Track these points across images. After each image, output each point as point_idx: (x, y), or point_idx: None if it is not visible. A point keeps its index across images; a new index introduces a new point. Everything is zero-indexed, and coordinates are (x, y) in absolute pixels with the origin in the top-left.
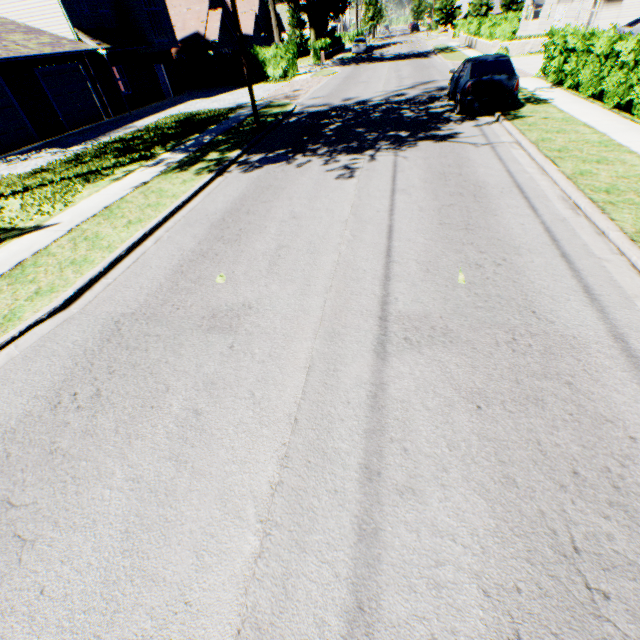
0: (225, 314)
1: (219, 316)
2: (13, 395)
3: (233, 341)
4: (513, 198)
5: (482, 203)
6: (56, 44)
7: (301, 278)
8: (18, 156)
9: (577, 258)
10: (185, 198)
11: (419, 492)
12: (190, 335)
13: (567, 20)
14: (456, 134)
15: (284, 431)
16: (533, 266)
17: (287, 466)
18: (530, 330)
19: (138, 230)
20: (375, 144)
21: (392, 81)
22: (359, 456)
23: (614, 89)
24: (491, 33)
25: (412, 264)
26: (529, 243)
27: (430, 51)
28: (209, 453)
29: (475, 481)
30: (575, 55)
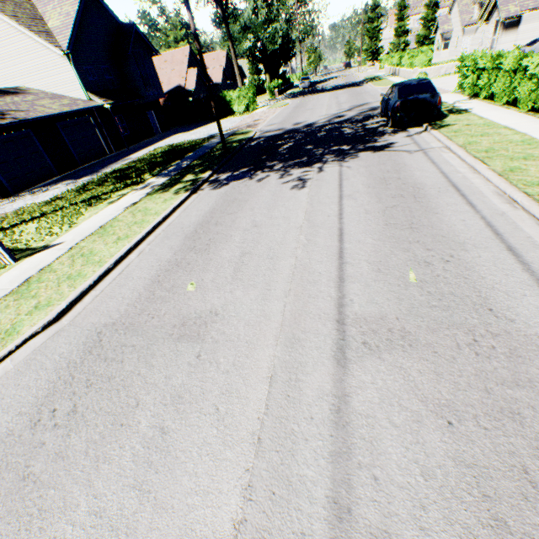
0: (194, 321)
1: (188, 324)
2: (0, 412)
3: (200, 350)
4: (450, 196)
5: (422, 202)
6: (73, 104)
7: (262, 283)
8: (41, 188)
9: (524, 251)
10: (165, 214)
11: (396, 537)
12: (162, 344)
13: (472, 47)
14: (391, 144)
15: (247, 453)
16: (481, 261)
17: (250, 498)
18: (490, 330)
19: (125, 245)
20: (322, 158)
21: (333, 106)
22: (326, 486)
23: (526, 96)
24: (410, 63)
25: (363, 264)
26: (473, 238)
27: (362, 81)
28: (172, 480)
29: (459, 523)
30: (486, 72)
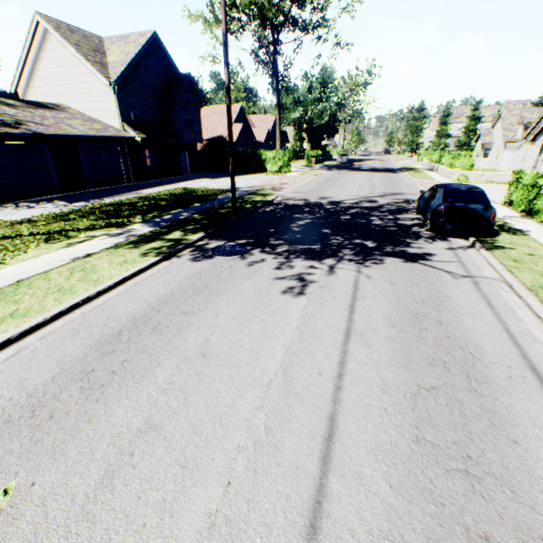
0: None
1: None
2: None
3: None
4: (534, 397)
5: (483, 397)
6: (103, 130)
7: None
8: (31, 203)
9: None
10: (104, 286)
11: None
12: None
13: (513, 161)
14: (428, 254)
15: None
16: None
17: None
18: None
19: (6, 330)
20: (338, 251)
21: (365, 187)
22: None
23: None
24: (451, 163)
25: None
26: None
27: (398, 168)
28: None
29: None
30: None
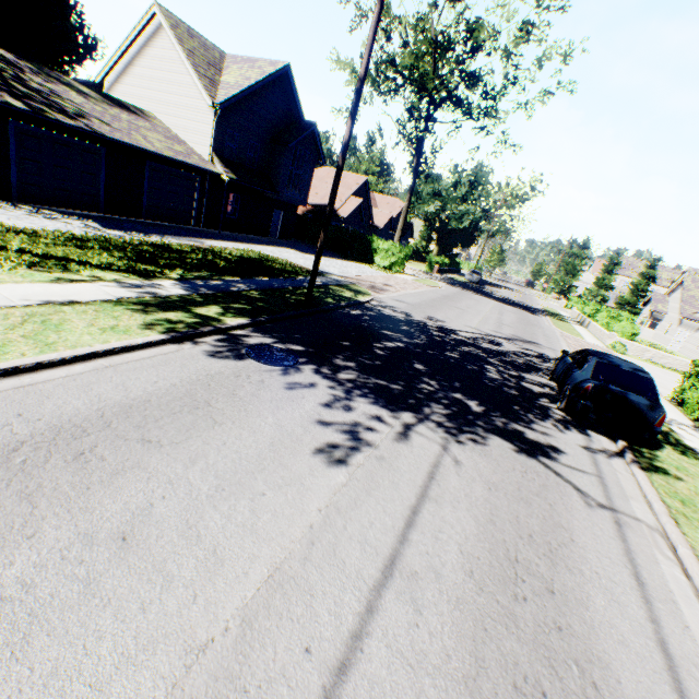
0: None
1: None
2: None
3: None
4: None
5: None
6: (185, 154)
7: None
8: (55, 213)
9: None
10: (53, 357)
11: None
12: None
13: (688, 344)
14: (554, 449)
15: None
16: None
17: None
18: None
19: None
20: (426, 403)
21: (490, 321)
22: None
23: None
24: (608, 323)
25: None
26: None
27: (539, 309)
28: None
29: None
30: None
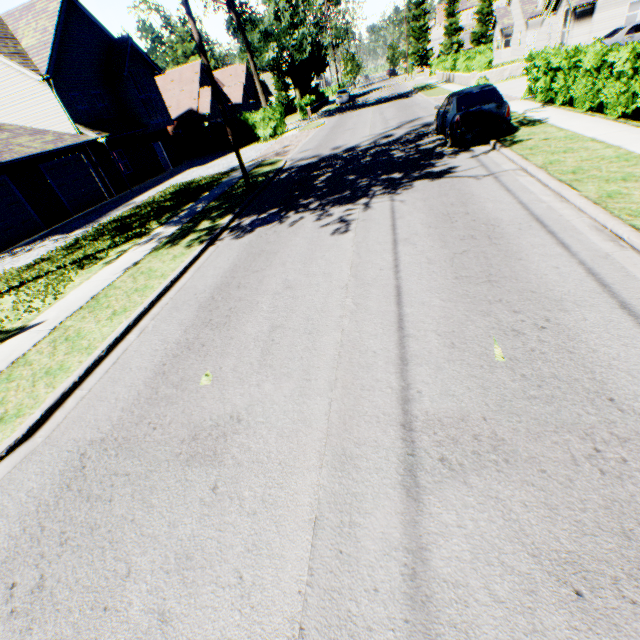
0: (209, 433)
1: (202, 436)
2: None
3: (217, 477)
4: (535, 234)
5: (500, 245)
6: (59, 140)
7: (299, 370)
8: (24, 247)
9: None
10: (173, 277)
11: None
12: (165, 471)
13: (539, 43)
14: (452, 168)
15: None
16: (588, 325)
17: None
18: (616, 432)
19: (121, 322)
20: (368, 190)
21: (377, 124)
22: None
23: (615, 99)
24: (467, 66)
25: (432, 337)
26: (573, 292)
27: (410, 91)
28: None
29: None
30: (561, 73)
